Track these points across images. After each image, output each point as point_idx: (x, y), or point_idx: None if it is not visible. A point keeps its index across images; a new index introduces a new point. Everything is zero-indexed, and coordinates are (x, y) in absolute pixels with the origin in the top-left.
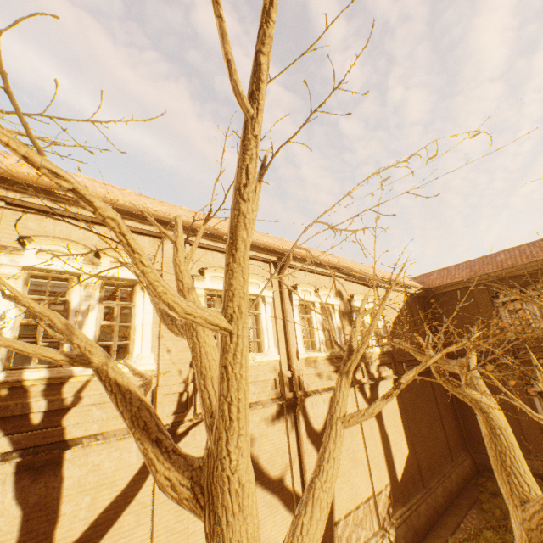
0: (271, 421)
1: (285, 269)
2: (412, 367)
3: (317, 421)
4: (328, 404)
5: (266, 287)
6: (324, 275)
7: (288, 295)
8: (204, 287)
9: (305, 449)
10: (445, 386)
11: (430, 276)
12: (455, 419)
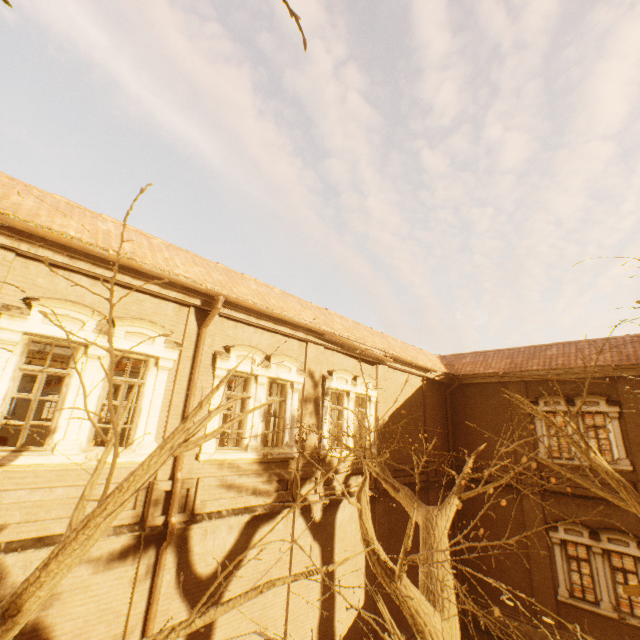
0: (105, 562)
1: (209, 320)
2: (404, 480)
3: (207, 560)
4: (238, 532)
5: (166, 343)
6: (292, 337)
7: (213, 360)
8: (21, 329)
9: (164, 609)
10: (373, 568)
11: (462, 358)
12: (452, 552)
